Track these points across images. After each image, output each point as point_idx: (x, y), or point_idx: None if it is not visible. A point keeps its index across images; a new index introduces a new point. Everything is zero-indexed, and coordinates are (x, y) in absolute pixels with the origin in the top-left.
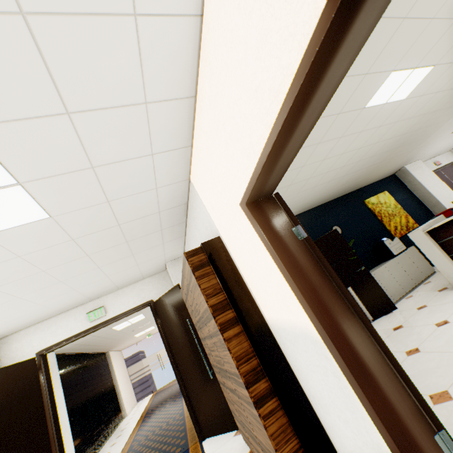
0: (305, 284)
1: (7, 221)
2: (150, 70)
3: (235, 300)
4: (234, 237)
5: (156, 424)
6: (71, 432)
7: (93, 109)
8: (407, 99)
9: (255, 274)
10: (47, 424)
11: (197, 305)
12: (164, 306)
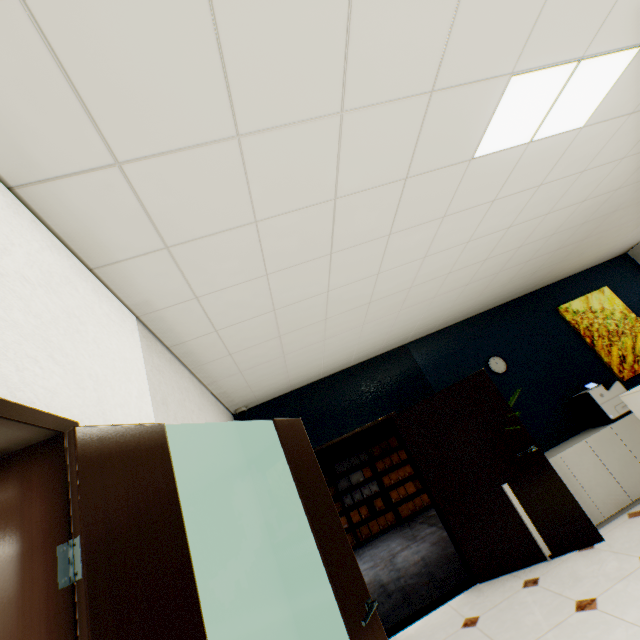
0: None
1: None
2: None
3: None
4: None
5: None
6: None
7: None
8: (591, 125)
9: None
10: None
11: None
12: None
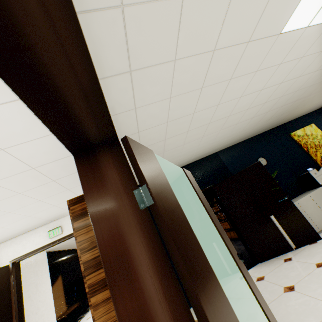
0: (129, 293)
1: None
2: None
3: None
4: None
5: None
6: (57, 309)
7: None
8: None
9: None
10: (12, 319)
11: None
12: None
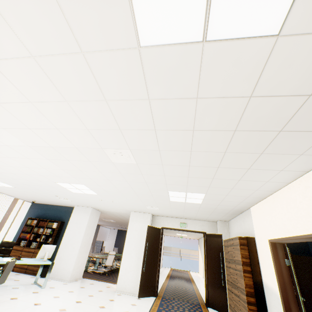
0: (281, 279)
1: (192, 201)
2: (253, 194)
3: (252, 265)
4: (261, 244)
5: (178, 284)
6: None
7: (233, 195)
8: None
9: (264, 262)
10: (158, 253)
11: (233, 254)
12: (210, 238)
